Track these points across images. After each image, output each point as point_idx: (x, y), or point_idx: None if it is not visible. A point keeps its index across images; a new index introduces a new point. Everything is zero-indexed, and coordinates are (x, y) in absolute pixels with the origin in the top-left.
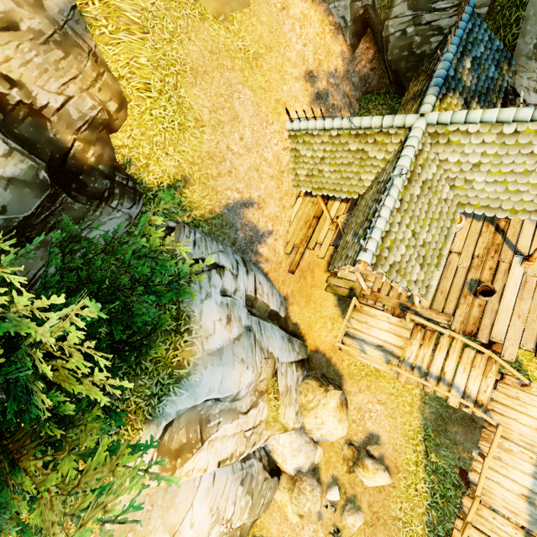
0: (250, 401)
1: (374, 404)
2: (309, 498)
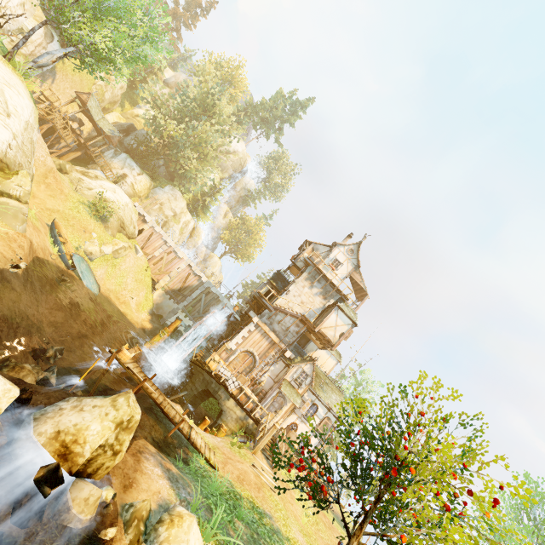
0: (34, 51)
1: None
2: None
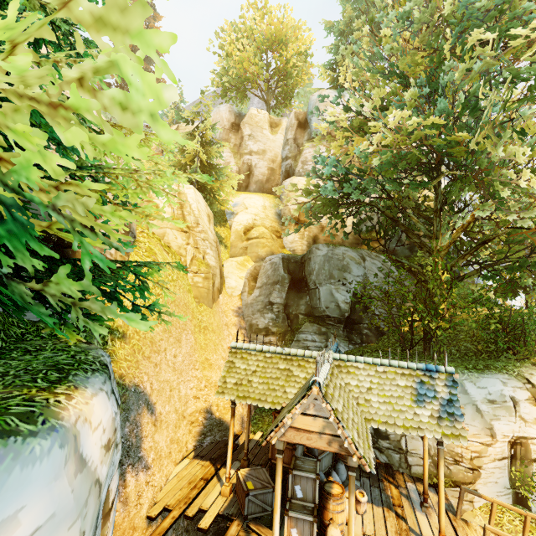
0: None
1: None
2: None
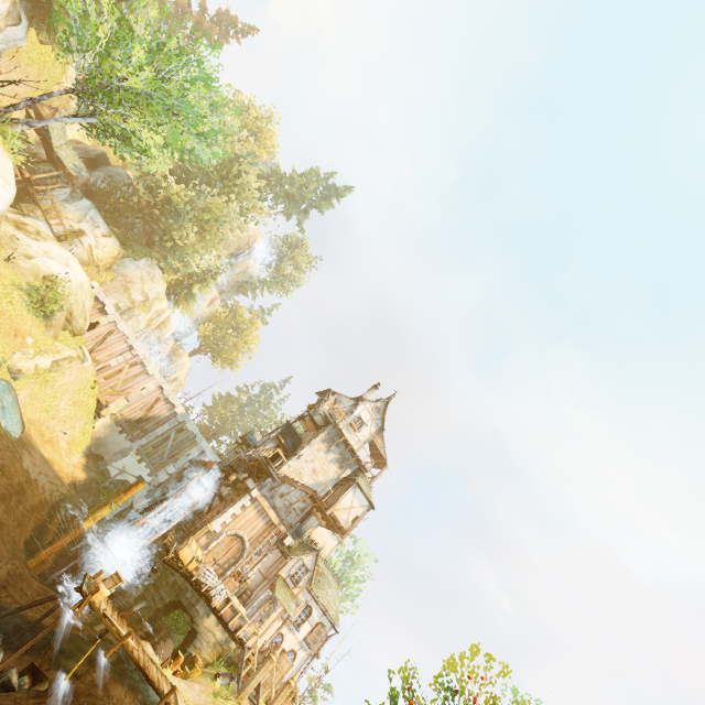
0: None
1: None
2: None
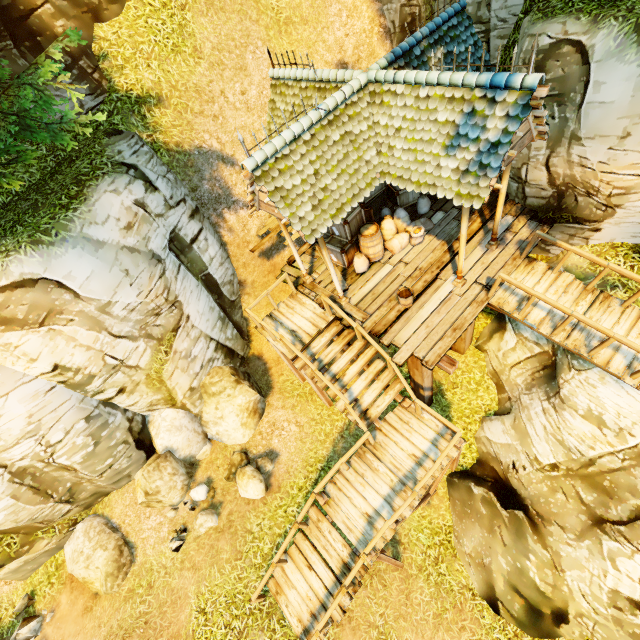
0: (129, 331)
1: (291, 424)
2: (164, 478)
